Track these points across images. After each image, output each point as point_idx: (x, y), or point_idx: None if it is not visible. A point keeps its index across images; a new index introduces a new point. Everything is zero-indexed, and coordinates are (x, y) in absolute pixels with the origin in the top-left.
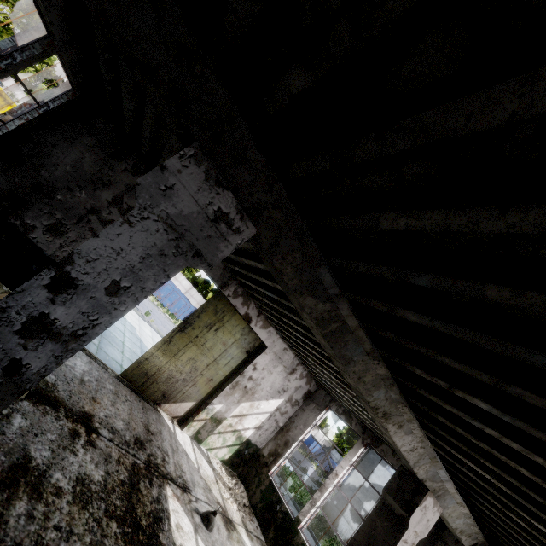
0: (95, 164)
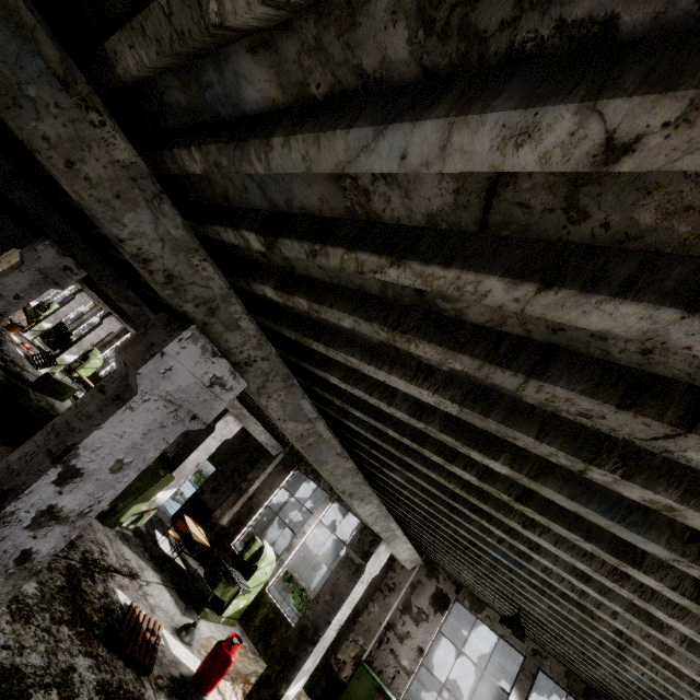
0: None
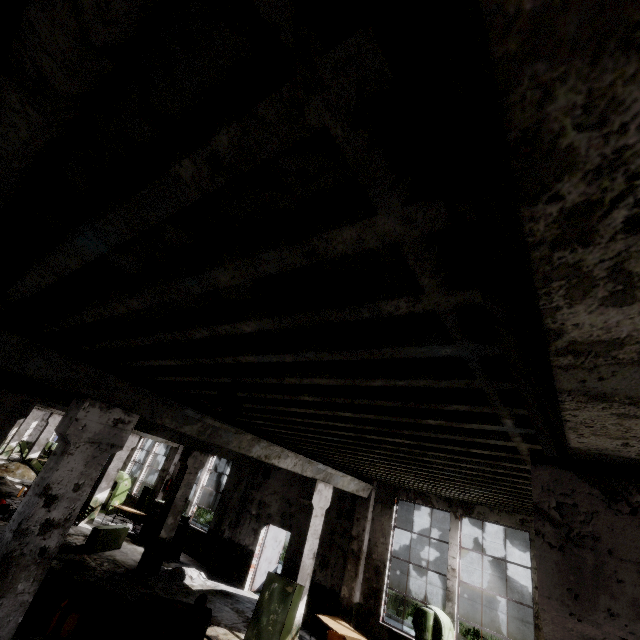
0: None
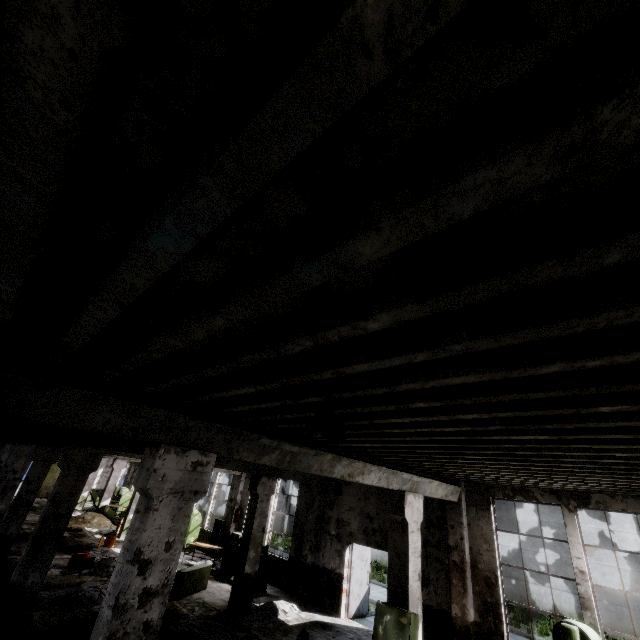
0: None
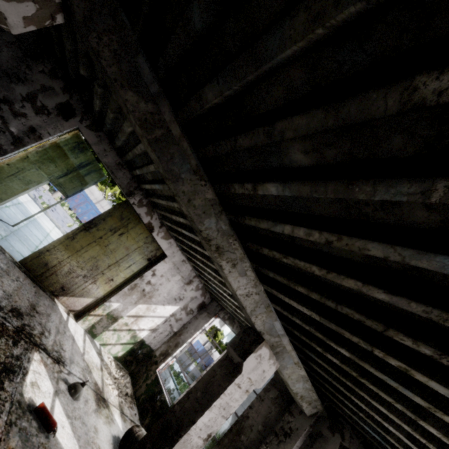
0: (13, 60)
